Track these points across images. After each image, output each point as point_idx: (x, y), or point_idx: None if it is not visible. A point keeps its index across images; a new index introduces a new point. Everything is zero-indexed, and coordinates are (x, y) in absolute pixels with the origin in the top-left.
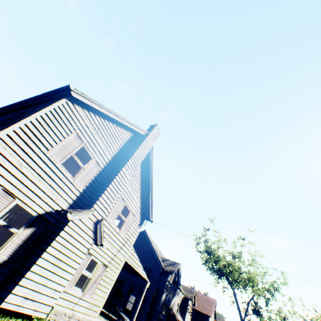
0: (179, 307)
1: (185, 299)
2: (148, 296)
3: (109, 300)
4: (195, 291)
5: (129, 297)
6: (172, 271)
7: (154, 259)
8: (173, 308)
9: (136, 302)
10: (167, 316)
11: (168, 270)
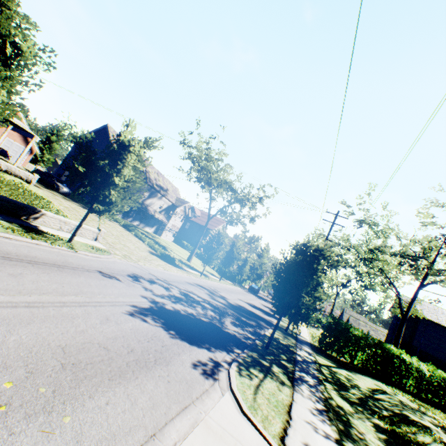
0: (165, 212)
1: (174, 207)
2: None
3: (48, 174)
4: (188, 203)
5: None
6: None
7: None
8: (150, 207)
9: None
10: (141, 210)
11: None
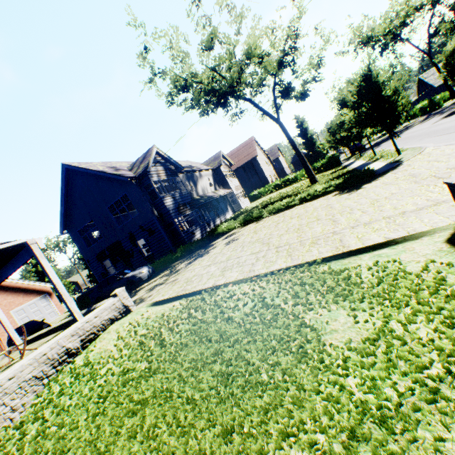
0: (217, 185)
1: (216, 172)
2: (151, 223)
3: (104, 282)
4: (220, 153)
5: (139, 246)
6: (147, 167)
7: (115, 181)
8: (207, 194)
9: (148, 241)
10: (206, 206)
11: (141, 173)
